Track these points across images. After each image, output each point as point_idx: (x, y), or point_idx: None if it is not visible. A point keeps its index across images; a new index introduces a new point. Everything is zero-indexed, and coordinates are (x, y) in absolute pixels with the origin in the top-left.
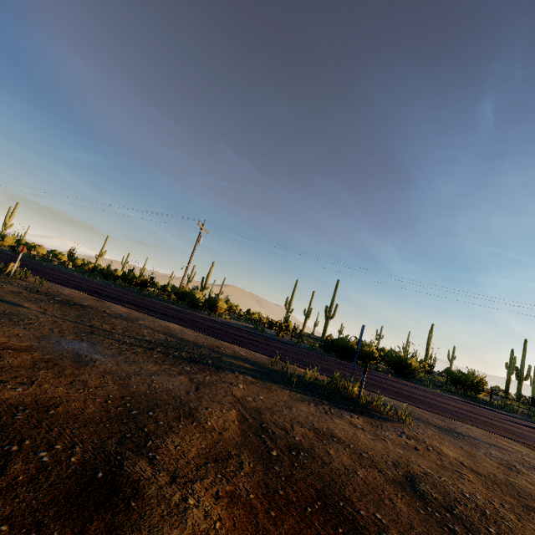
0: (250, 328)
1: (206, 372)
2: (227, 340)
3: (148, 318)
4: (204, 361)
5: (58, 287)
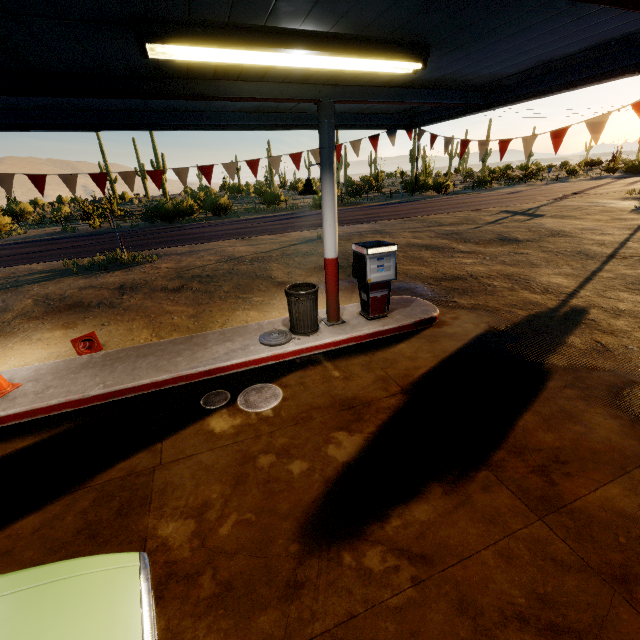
0: (58, 234)
1: (7, 293)
2: (22, 263)
3: None
4: (4, 288)
5: None
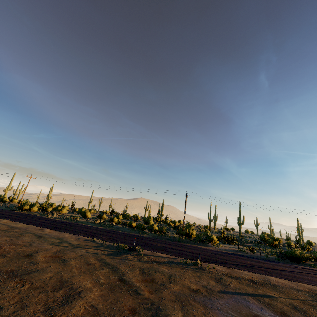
0: (238, 251)
1: None
2: (295, 280)
3: (258, 275)
4: None
5: (206, 264)
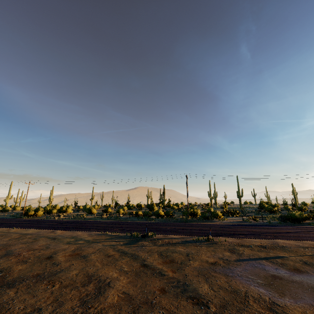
0: (242, 222)
1: None
2: (300, 239)
3: (266, 240)
4: None
5: (217, 238)
